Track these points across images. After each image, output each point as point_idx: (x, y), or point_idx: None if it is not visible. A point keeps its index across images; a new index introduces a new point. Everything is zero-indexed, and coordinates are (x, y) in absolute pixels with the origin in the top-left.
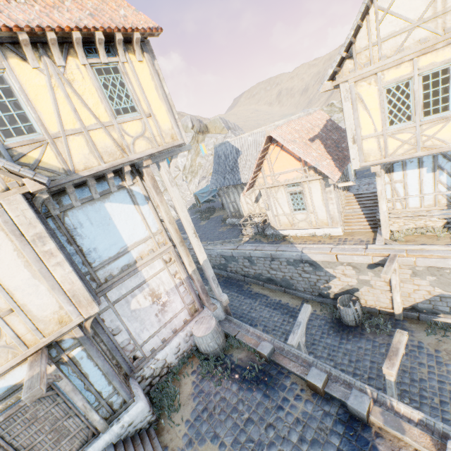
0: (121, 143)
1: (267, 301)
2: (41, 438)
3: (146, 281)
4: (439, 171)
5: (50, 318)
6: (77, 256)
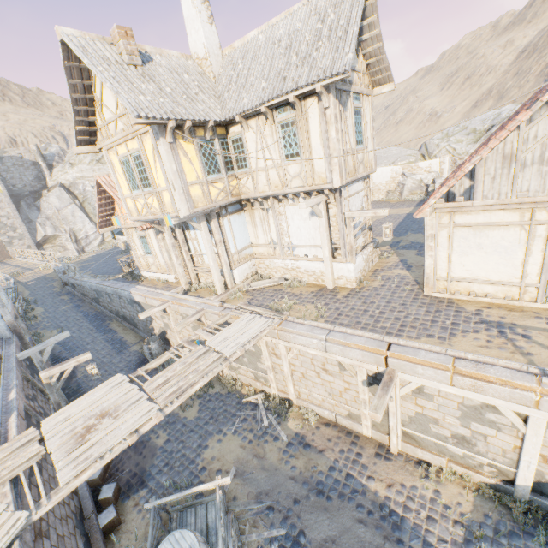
0: None
1: (112, 337)
2: None
3: None
4: (211, 235)
5: None
6: None
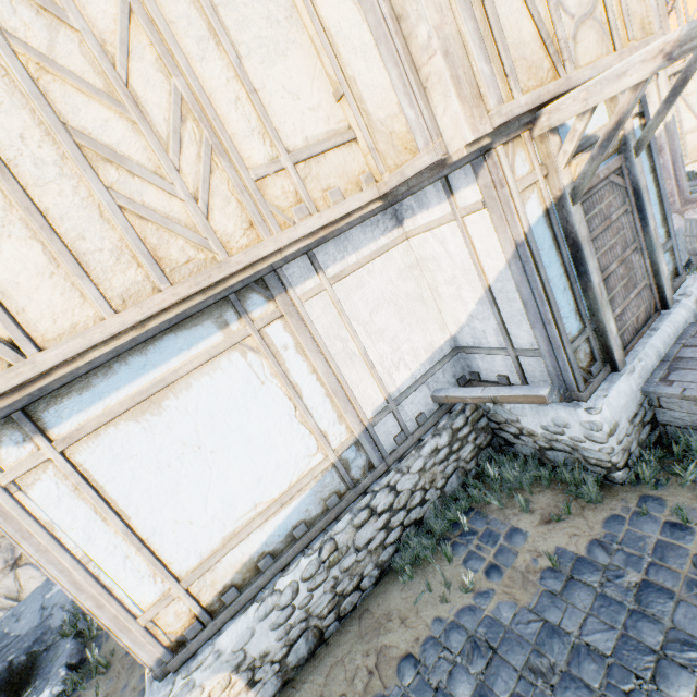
0: None
1: None
2: (613, 268)
3: None
4: None
5: (633, 10)
6: None
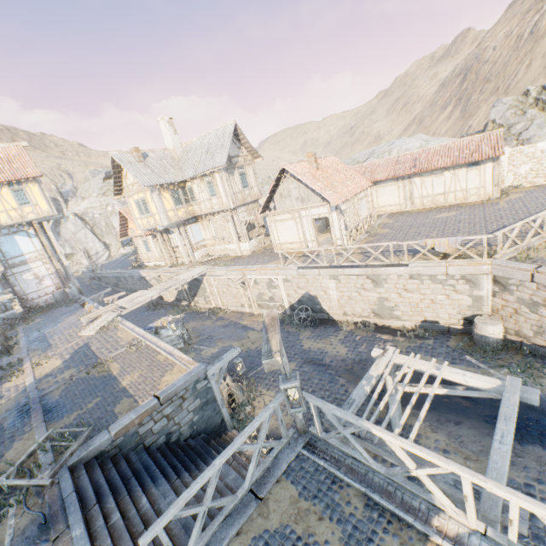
0: (22, 215)
1: None
2: None
3: (32, 269)
4: (182, 235)
5: None
6: (1, 253)
